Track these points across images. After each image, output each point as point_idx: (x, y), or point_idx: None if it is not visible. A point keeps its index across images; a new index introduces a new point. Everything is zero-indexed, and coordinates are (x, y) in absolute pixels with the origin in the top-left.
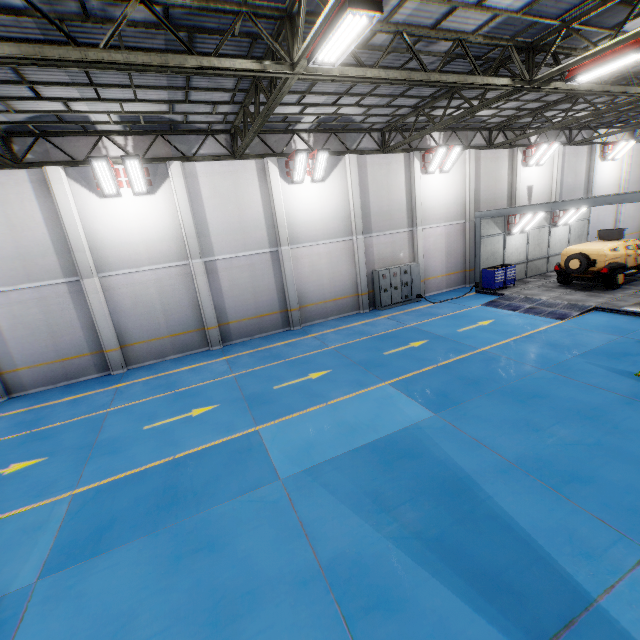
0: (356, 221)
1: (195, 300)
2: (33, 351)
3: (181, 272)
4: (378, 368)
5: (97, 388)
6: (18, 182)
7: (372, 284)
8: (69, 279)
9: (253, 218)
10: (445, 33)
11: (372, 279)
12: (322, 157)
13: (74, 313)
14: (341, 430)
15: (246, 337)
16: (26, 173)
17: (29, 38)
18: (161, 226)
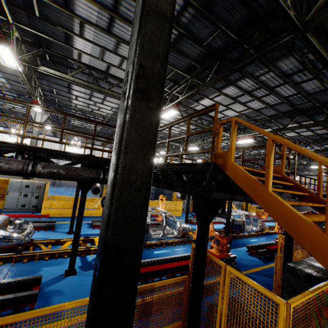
0: None
1: None
2: None
3: None
4: (58, 193)
5: None
6: None
7: None
8: None
9: None
10: (89, 128)
11: None
12: (79, 143)
13: None
14: None
15: None
16: None
17: (4, 111)
18: None
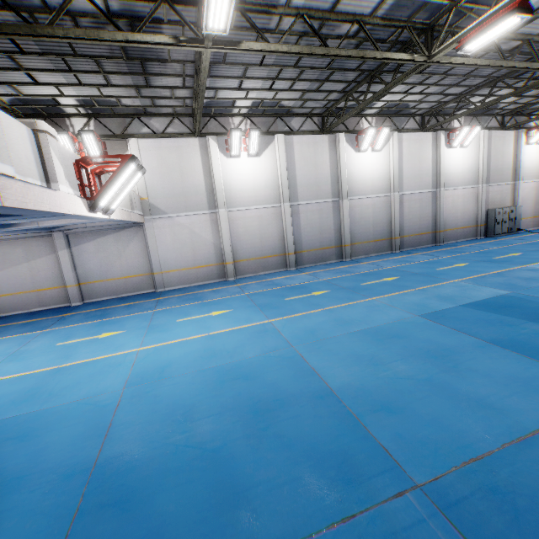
0: (483, 174)
1: (389, 219)
2: (310, 241)
3: (385, 200)
4: None
5: (351, 264)
6: (323, 142)
7: (485, 219)
8: (333, 199)
9: (426, 169)
10: None
11: (486, 216)
12: (476, 130)
13: (332, 220)
14: None
15: (411, 247)
16: (327, 137)
17: None
18: (380, 171)
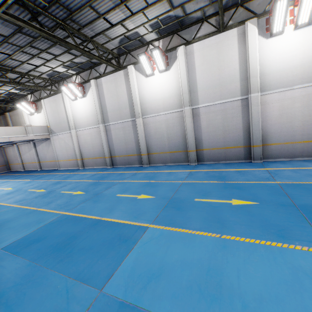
0: None
1: (184, 133)
2: (120, 150)
3: (178, 115)
4: None
5: (132, 170)
6: (120, 76)
7: None
8: (132, 119)
9: (229, 74)
10: None
11: None
12: None
13: (133, 135)
14: (203, 281)
15: (214, 161)
16: (123, 72)
17: None
18: (171, 88)
